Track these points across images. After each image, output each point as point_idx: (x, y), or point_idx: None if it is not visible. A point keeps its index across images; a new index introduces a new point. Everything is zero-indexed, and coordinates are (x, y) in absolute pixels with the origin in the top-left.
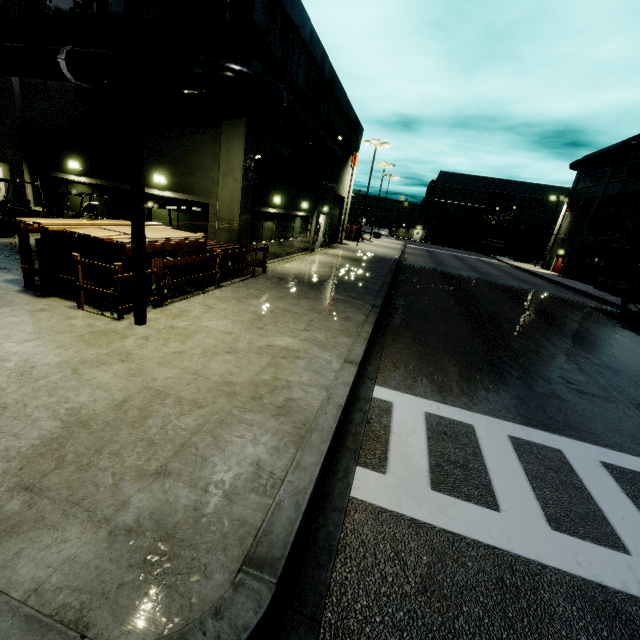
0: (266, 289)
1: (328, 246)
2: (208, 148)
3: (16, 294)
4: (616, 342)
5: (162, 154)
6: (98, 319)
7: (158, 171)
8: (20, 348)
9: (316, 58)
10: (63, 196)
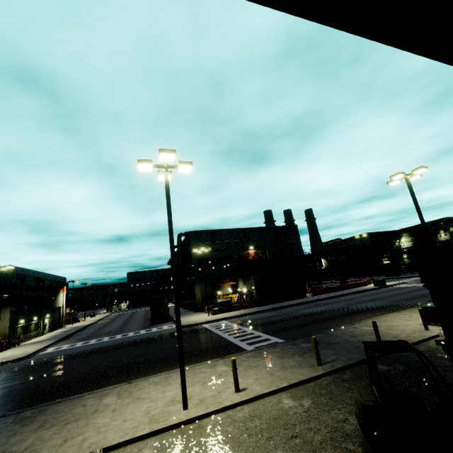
0: (21, 347)
1: (53, 330)
2: None
3: None
4: (134, 324)
5: None
6: None
7: None
8: None
9: (35, 275)
10: None
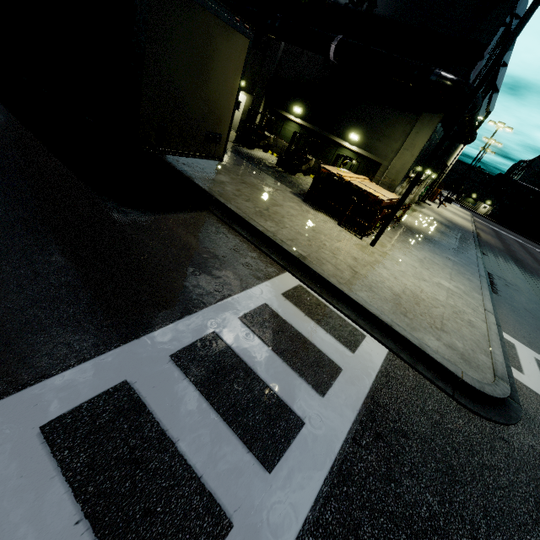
0: (409, 238)
1: (417, 203)
2: (401, 126)
3: (305, 205)
4: None
5: (364, 120)
6: (352, 235)
7: (355, 131)
8: (341, 245)
9: (503, 60)
10: (278, 127)
